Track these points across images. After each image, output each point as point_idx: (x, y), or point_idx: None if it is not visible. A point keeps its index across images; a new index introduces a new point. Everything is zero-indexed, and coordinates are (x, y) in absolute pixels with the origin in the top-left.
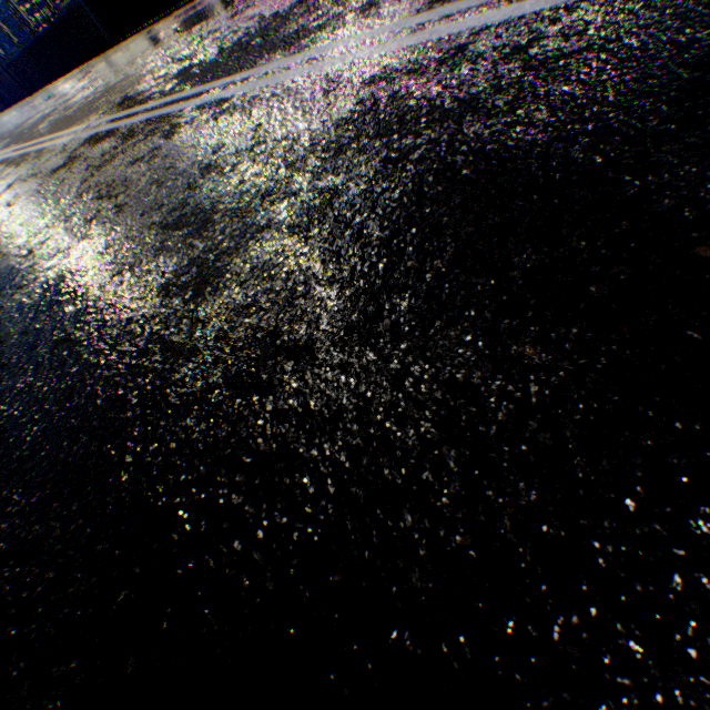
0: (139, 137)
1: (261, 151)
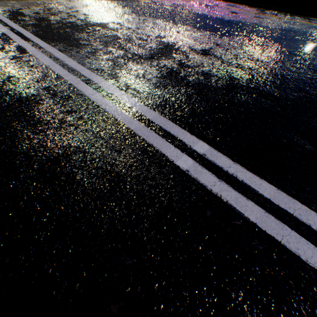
0: None
1: None
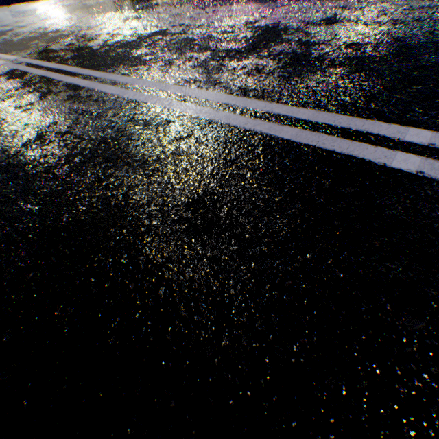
0: (31, 87)
1: (66, 138)
